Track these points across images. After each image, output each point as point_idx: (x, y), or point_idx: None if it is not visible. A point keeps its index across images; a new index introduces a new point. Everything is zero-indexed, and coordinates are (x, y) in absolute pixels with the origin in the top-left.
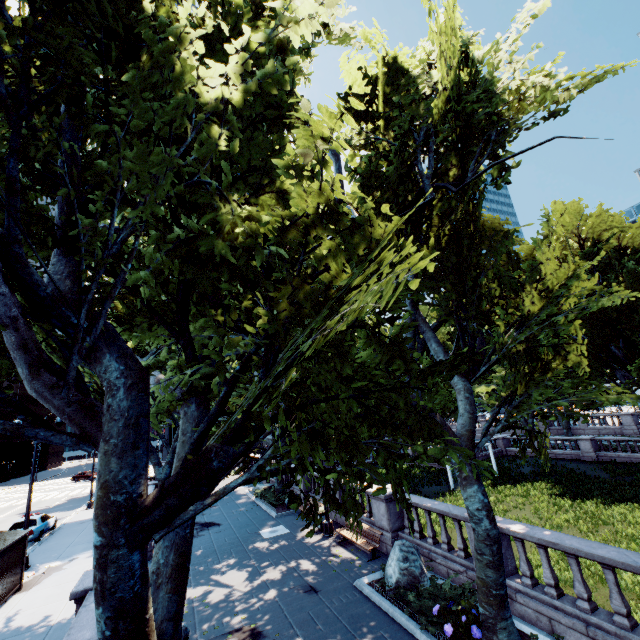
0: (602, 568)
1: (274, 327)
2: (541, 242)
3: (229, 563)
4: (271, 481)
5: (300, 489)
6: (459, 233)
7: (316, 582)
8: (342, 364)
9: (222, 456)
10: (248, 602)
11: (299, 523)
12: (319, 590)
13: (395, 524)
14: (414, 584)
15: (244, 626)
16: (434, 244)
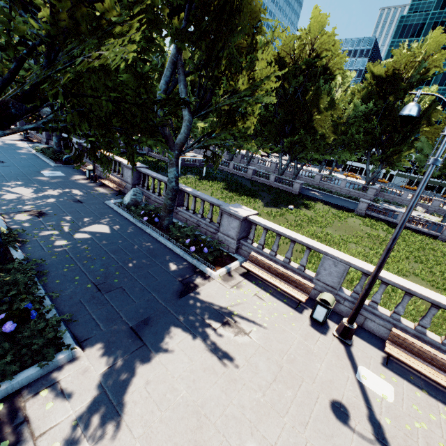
0: (210, 205)
1: (55, 31)
2: (264, 45)
3: (17, 184)
4: (50, 144)
5: (73, 144)
6: (226, 4)
7: (82, 199)
8: (106, 78)
9: (18, 108)
10: (35, 202)
11: (73, 173)
12: (84, 202)
13: (135, 182)
14: (136, 205)
15: (33, 210)
16: (206, 4)
